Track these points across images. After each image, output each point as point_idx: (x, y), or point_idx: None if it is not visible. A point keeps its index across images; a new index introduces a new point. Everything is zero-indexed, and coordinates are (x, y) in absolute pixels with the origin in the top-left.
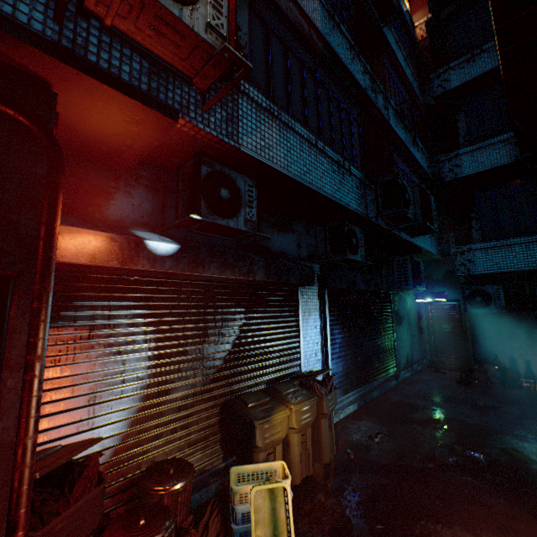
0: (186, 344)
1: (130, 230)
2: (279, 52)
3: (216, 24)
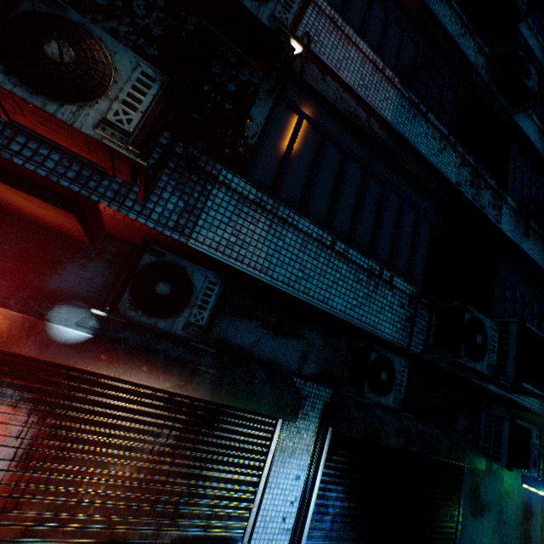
0: (74, 449)
1: (57, 304)
2: (312, 141)
3: (118, 119)
